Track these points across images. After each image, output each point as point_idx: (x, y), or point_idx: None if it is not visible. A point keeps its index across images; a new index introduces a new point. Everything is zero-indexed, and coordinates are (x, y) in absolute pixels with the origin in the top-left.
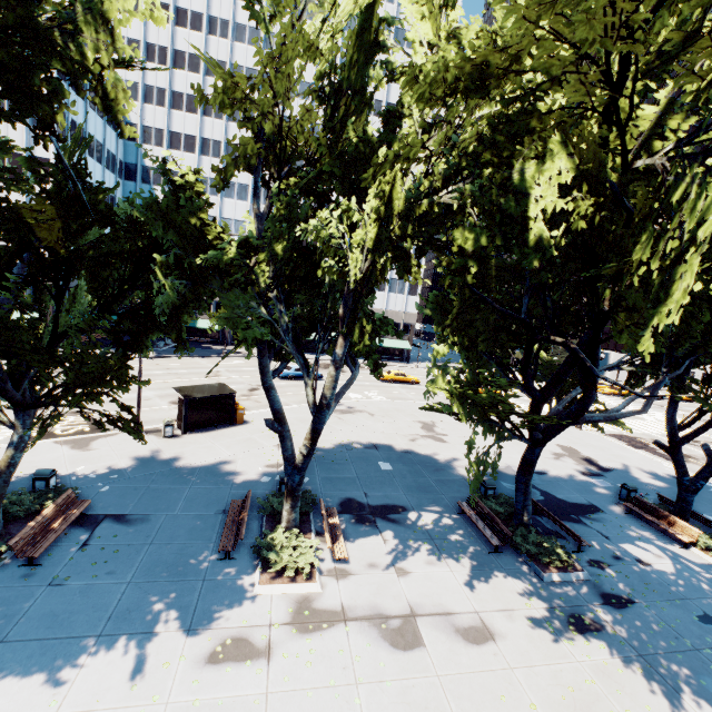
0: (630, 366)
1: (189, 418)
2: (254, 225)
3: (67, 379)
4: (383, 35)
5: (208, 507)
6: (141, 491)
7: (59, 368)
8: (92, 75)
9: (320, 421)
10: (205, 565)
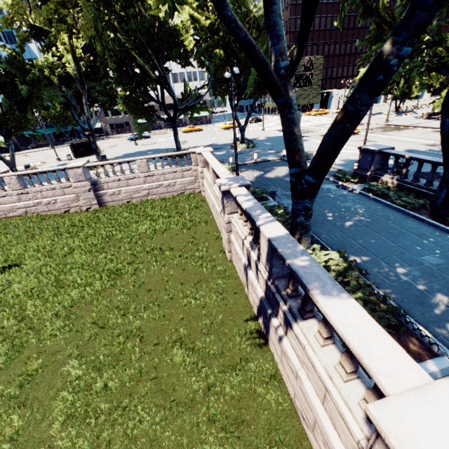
0: (207, 86)
1: (76, 152)
2: None
3: (13, 125)
4: None
5: None
6: None
7: (27, 155)
8: None
9: (89, 124)
10: None
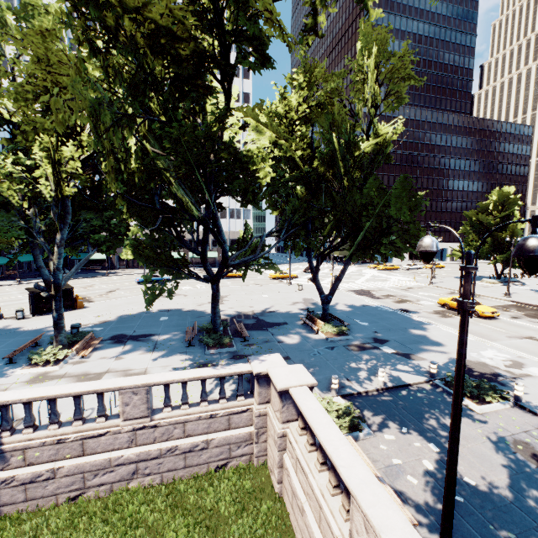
0: (276, 234)
1: (36, 306)
2: None
3: None
4: None
5: (19, 346)
6: None
7: None
8: None
9: (56, 278)
10: None
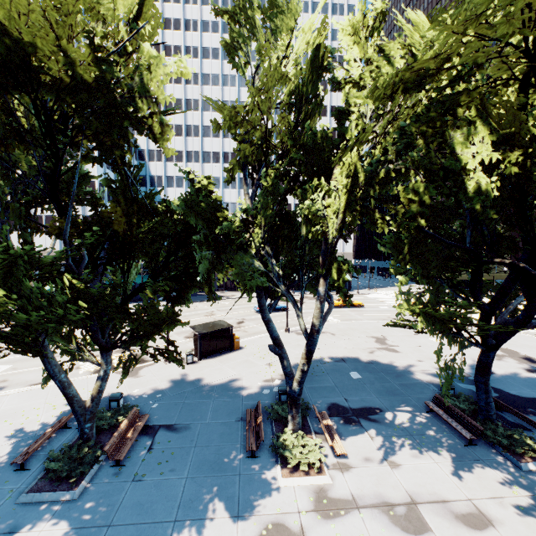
0: None
1: (202, 348)
2: (245, 205)
3: (135, 328)
4: (326, 61)
5: (229, 416)
6: (180, 405)
7: None
8: (148, 125)
9: (313, 343)
10: (237, 462)
